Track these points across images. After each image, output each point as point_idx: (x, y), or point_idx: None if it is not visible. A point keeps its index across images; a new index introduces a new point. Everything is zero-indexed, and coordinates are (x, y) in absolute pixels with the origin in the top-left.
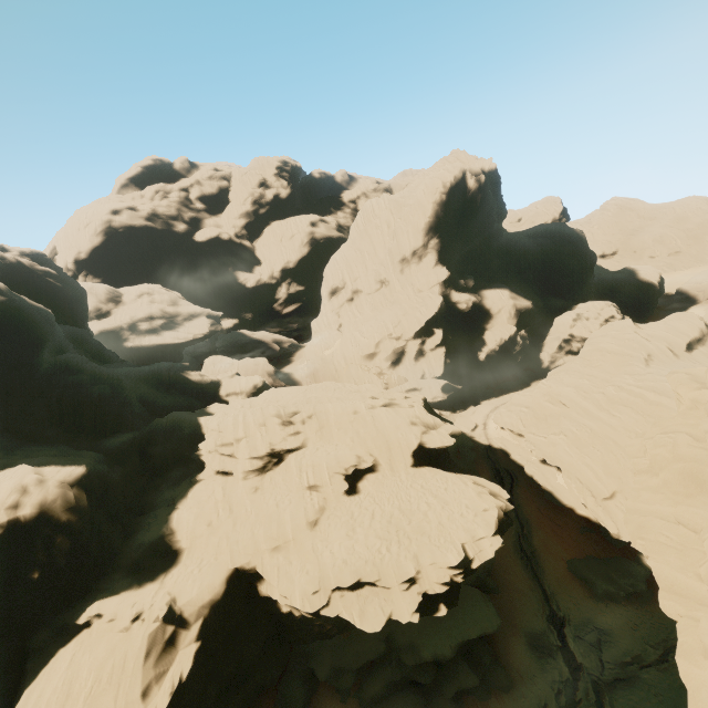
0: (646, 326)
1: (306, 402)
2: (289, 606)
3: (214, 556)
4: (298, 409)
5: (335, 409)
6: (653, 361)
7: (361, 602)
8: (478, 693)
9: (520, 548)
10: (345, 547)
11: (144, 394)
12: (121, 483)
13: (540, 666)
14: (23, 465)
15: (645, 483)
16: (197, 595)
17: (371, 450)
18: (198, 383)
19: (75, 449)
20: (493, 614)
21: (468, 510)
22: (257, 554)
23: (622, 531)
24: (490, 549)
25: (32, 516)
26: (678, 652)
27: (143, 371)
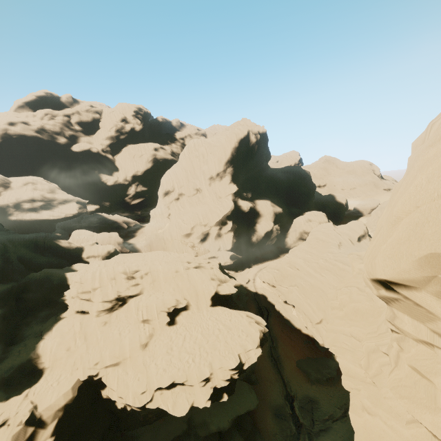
0: (339, 227)
1: (145, 264)
2: (123, 404)
3: (70, 373)
4: (138, 269)
5: (164, 269)
6: (342, 246)
7: (174, 396)
8: None
9: (271, 354)
10: (165, 360)
11: (23, 255)
12: None
13: (280, 427)
14: None
15: (336, 315)
16: (55, 402)
17: (185, 296)
18: (66, 248)
19: None
20: (254, 397)
21: (243, 333)
22: (103, 369)
23: (325, 342)
24: (255, 356)
25: None
26: (350, 409)
27: (23, 238)
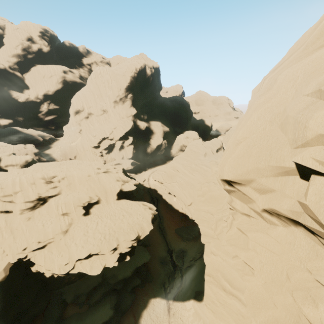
0: (206, 142)
1: (61, 170)
2: (51, 274)
3: (0, 259)
4: (56, 175)
5: (78, 174)
6: (206, 155)
7: (91, 263)
8: (140, 286)
9: (159, 227)
10: (83, 240)
11: None
12: None
13: (163, 269)
14: None
15: (200, 200)
16: None
17: (97, 194)
18: None
19: None
20: (148, 254)
21: (140, 216)
22: (30, 252)
23: (193, 216)
24: (148, 230)
25: None
26: (204, 254)
27: None
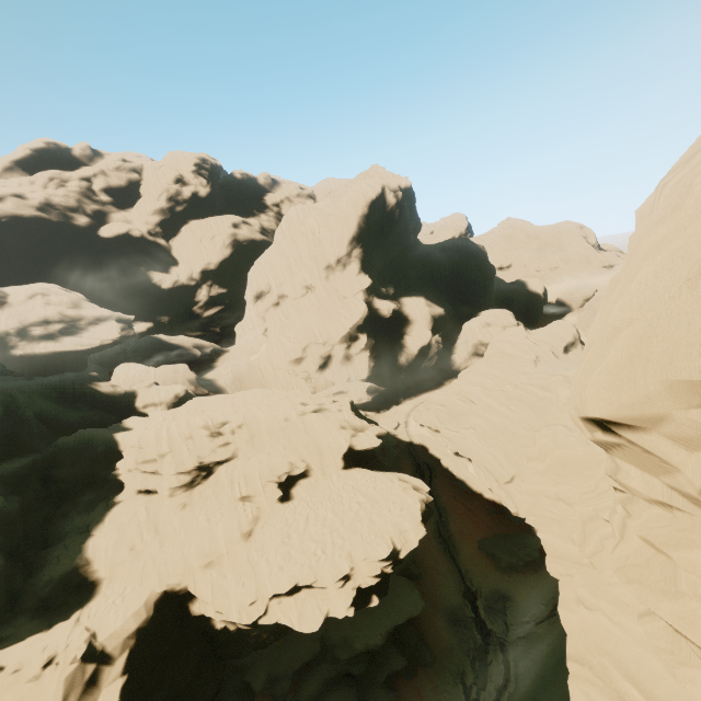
0: (534, 332)
1: (235, 411)
2: (224, 622)
3: (139, 582)
4: (227, 419)
5: (266, 418)
6: (540, 362)
7: (299, 605)
8: (406, 673)
9: (439, 534)
10: (281, 554)
11: (43, 410)
12: (19, 515)
13: (458, 638)
14: None
15: (535, 469)
16: (121, 626)
17: (303, 456)
18: (110, 395)
19: None
20: (418, 598)
21: (395, 505)
22: (188, 573)
23: (520, 509)
24: (415, 539)
25: None
26: (560, 604)
27: (40, 384)
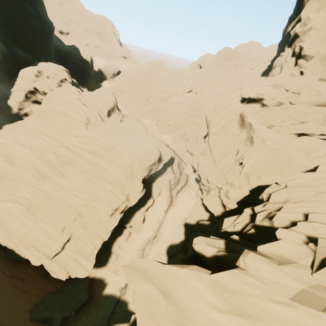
0: (86, 94)
1: None
2: None
3: None
4: None
5: None
6: (90, 124)
7: None
8: None
9: None
10: None
11: None
12: None
13: None
14: None
15: None
16: None
17: None
18: None
19: None
20: None
21: None
22: None
23: (72, 273)
24: None
25: None
26: None
27: None
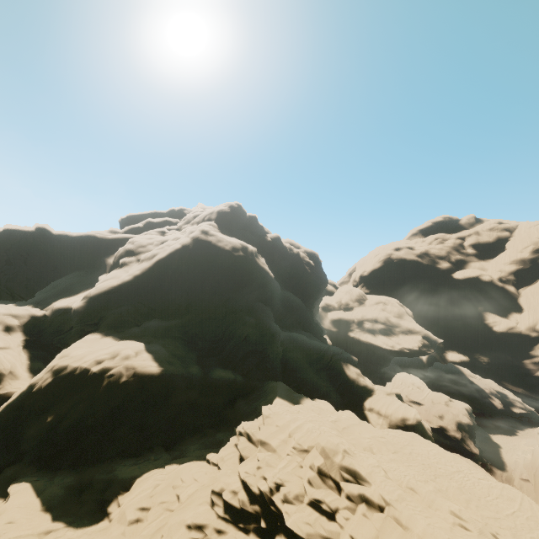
0: None
1: (407, 481)
2: None
3: None
4: (365, 477)
5: None
6: None
7: None
8: None
9: None
10: None
11: (291, 358)
12: (180, 406)
13: None
14: (142, 343)
15: None
16: None
17: None
18: (350, 379)
19: (199, 362)
20: None
21: None
22: None
23: None
24: None
25: (94, 375)
26: None
27: (314, 344)
